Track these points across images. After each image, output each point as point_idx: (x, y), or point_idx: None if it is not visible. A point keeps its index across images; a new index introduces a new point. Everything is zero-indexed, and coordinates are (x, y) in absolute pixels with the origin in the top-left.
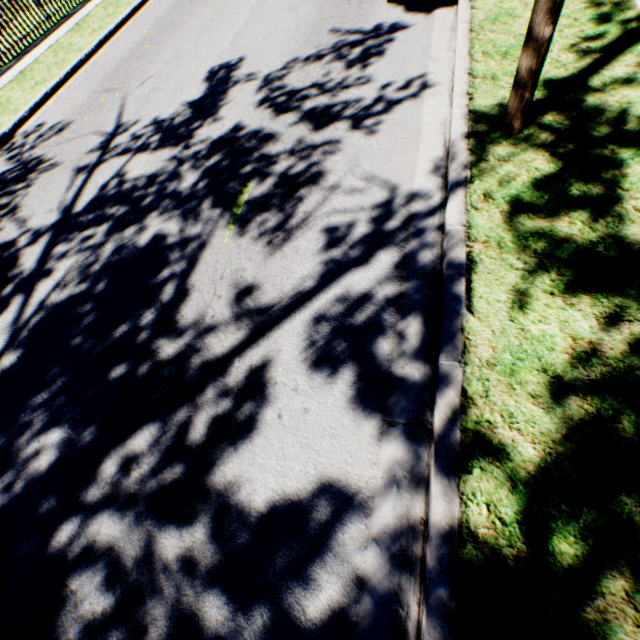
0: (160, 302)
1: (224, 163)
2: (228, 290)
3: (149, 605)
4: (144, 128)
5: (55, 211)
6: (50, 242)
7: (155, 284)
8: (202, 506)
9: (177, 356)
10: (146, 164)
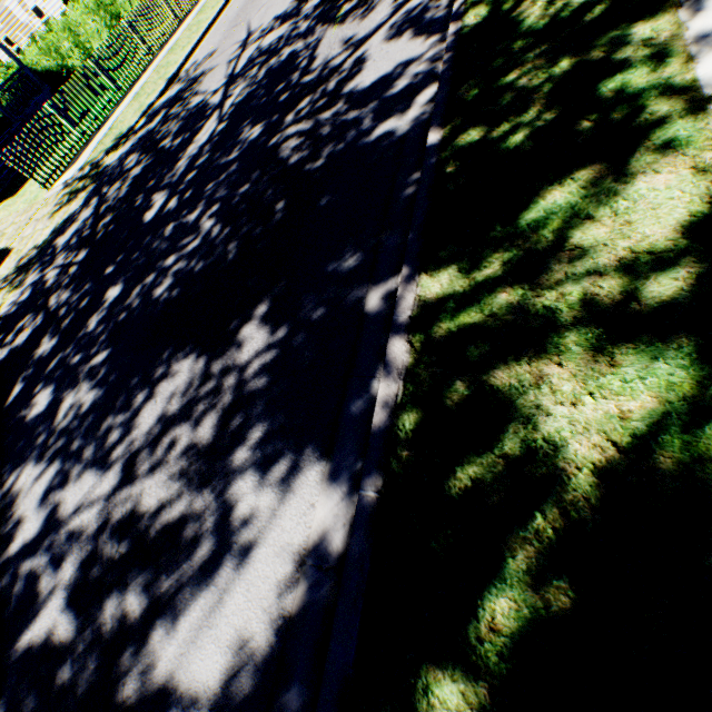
0: (300, 69)
1: (325, 9)
2: (339, 46)
3: (321, 131)
4: (267, 26)
5: (223, 80)
6: (226, 89)
7: (295, 66)
8: (339, 101)
9: (315, 77)
10: (274, 36)
